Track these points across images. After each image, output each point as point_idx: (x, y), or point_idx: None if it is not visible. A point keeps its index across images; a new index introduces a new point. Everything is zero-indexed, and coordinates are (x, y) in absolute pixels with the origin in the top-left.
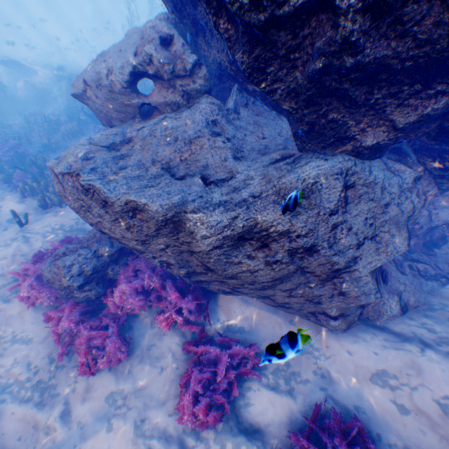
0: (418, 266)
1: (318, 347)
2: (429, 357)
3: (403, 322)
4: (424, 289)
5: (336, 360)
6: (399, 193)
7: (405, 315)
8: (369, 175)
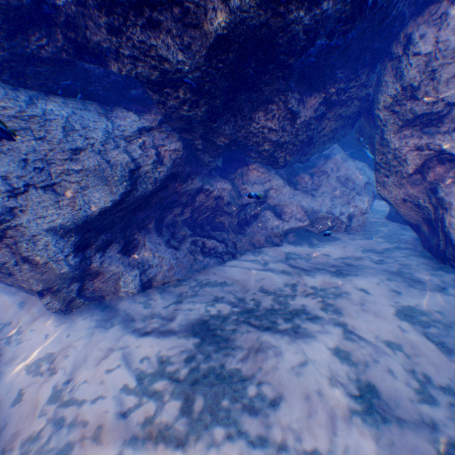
0: (208, 243)
1: (23, 331)
2: (107, 335)
3: (133, 299)
4: (195, 266)
5: (25, 344)
6: (108, 141)
7: (145, 292)
8: (32, 108)
